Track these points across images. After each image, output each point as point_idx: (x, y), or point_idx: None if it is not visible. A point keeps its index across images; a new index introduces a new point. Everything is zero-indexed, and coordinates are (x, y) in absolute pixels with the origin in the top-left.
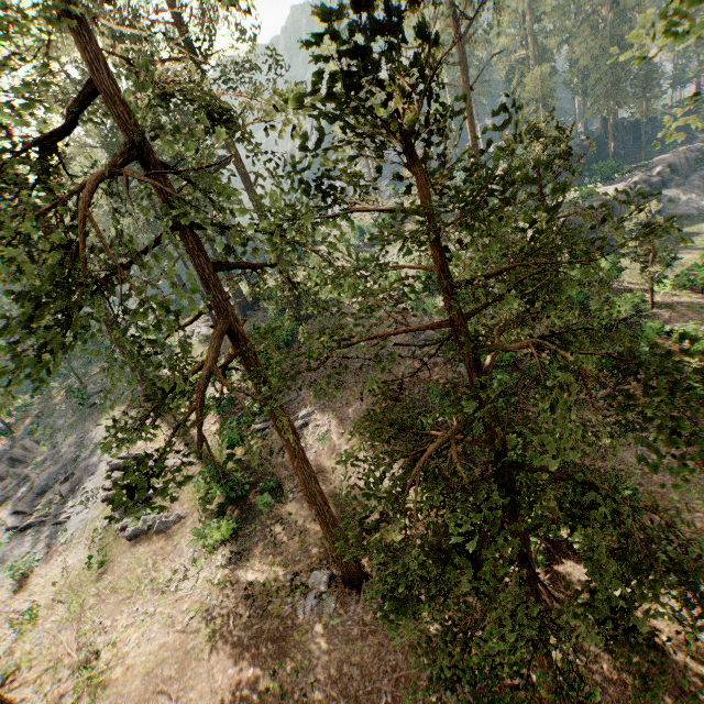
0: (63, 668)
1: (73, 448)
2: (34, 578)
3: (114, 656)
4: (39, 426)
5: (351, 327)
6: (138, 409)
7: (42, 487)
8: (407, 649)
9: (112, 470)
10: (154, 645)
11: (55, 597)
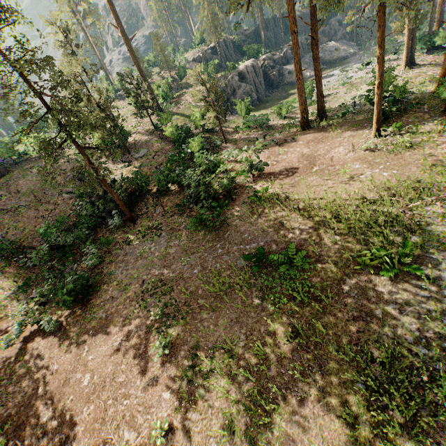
0: None
1: None
2: None
3: None
4: None
5: None
6: None
7: None
8: None
9: None
10: None
11: None
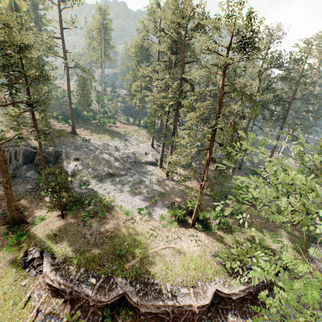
0: None
1: None
2: None
3: None
4: None
5: None
6: None
7: None
8: None
9: None
10: None
11: None
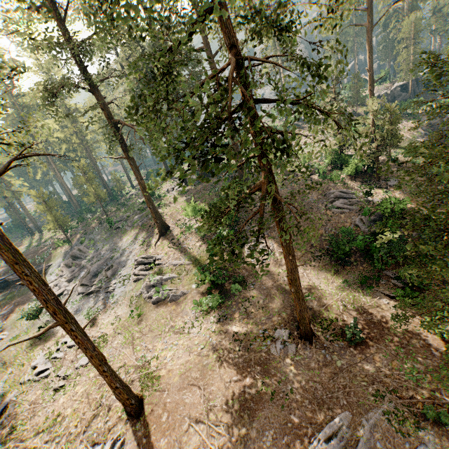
0: (129, 367)
1: (108, 252)
2: (99, 320)
3: (160, 364)
4: (85, 239)
5: (445, 144)
6: (146, 232)
7: (94, 272)
8: (352, 377)
9: (138, 264)
10: (182, 360)
11: (115, 331)
